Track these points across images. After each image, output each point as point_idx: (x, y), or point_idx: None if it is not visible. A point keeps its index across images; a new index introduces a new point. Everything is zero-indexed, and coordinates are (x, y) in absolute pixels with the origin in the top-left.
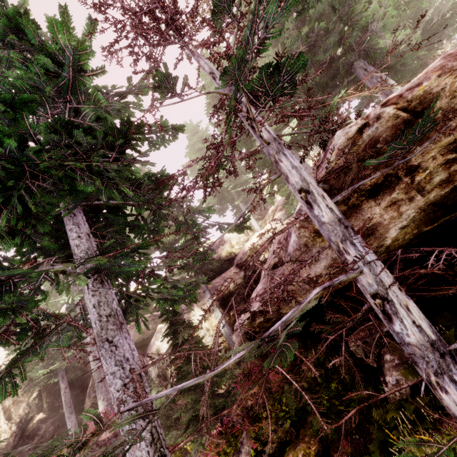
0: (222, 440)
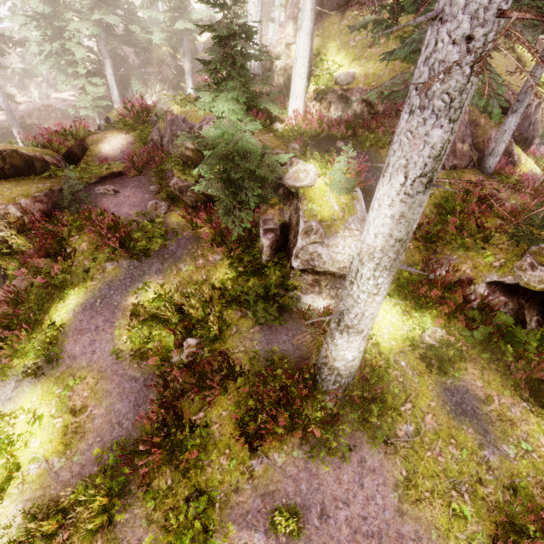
0: None
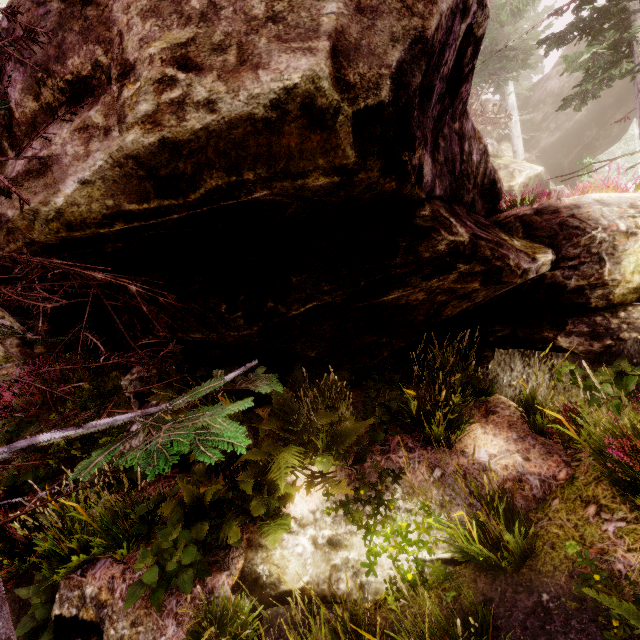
0: None
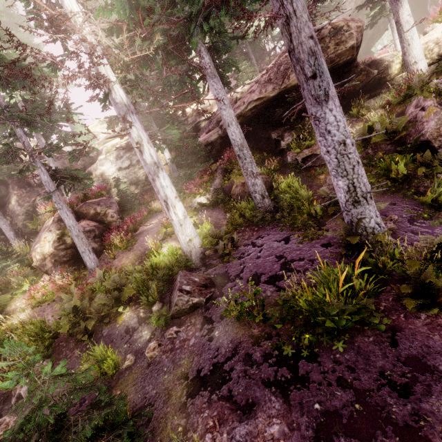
0: (205, 176)
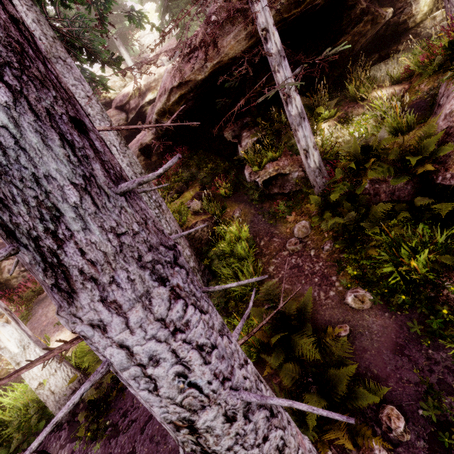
0: None
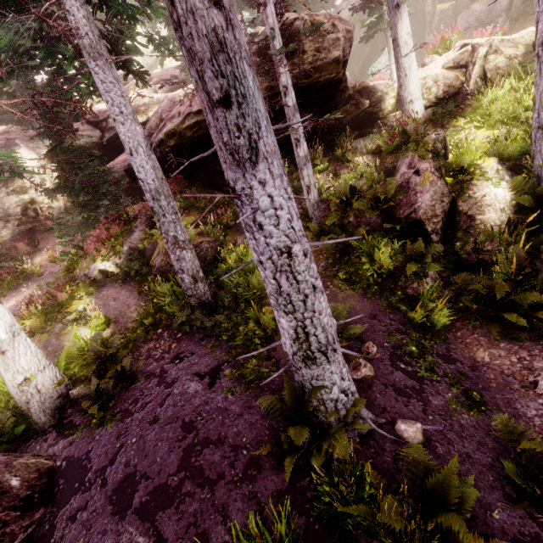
0: (116, 226)
